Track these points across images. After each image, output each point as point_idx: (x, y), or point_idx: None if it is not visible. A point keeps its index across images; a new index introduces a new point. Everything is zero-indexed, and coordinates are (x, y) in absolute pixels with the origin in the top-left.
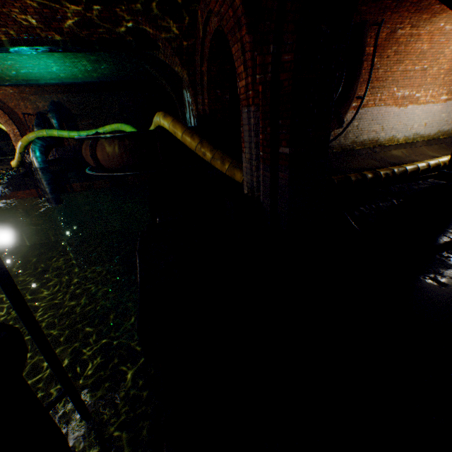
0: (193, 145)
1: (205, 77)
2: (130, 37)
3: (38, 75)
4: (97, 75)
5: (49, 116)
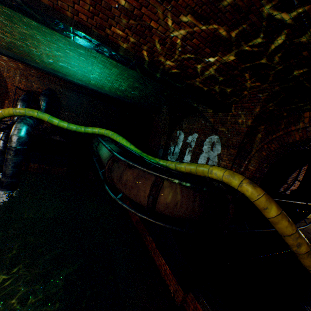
0: (289, 230)
1: (263, 151)
2: (220, 98)
3: (70, 72)
4: (120, 93)
5: (40, 97)
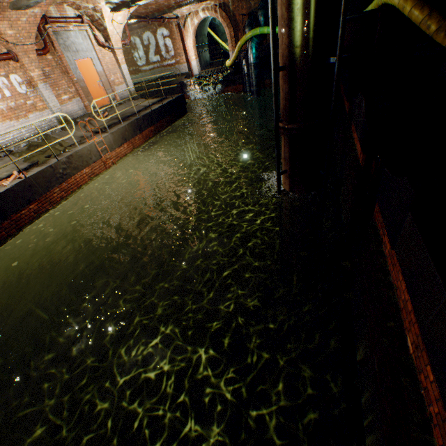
0: (419, 18)
1: None
2: None
3: None
4: None
5: (258, 14)
